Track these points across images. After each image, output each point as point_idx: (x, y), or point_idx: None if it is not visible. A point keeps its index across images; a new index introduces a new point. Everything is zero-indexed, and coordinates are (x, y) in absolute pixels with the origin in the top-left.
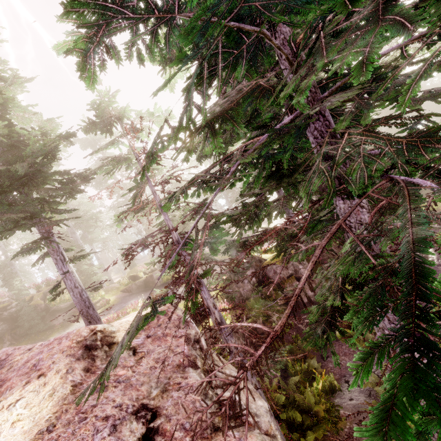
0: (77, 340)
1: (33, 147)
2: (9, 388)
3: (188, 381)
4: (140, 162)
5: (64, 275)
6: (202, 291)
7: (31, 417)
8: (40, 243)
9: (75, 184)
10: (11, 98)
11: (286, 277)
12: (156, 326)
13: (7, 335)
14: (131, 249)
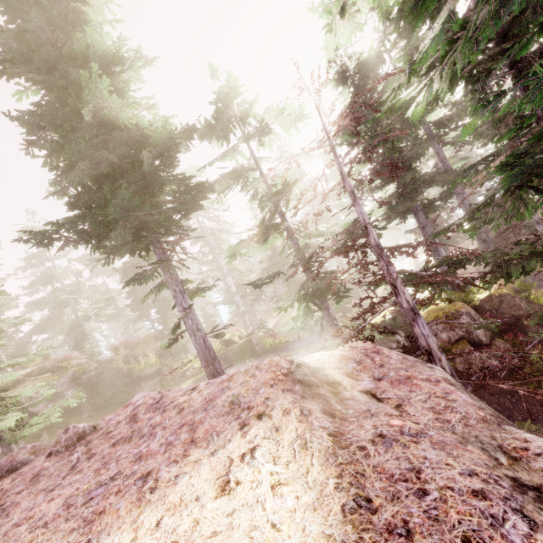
0: (281, 372)
1: (164, 132)
2: (214, 433)
3: (539, 446)
4: (325, 129)
5: (184, 313)
6: (418, 324)
7: (299, 481)
8: (158, 266)
9: (195, 195)
10: (127, 87)
11: (453, 341)
12: (375, 366)
13: (85, 404)
14: (326, 247)
